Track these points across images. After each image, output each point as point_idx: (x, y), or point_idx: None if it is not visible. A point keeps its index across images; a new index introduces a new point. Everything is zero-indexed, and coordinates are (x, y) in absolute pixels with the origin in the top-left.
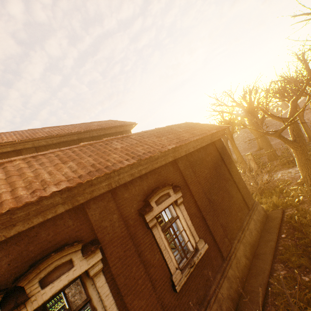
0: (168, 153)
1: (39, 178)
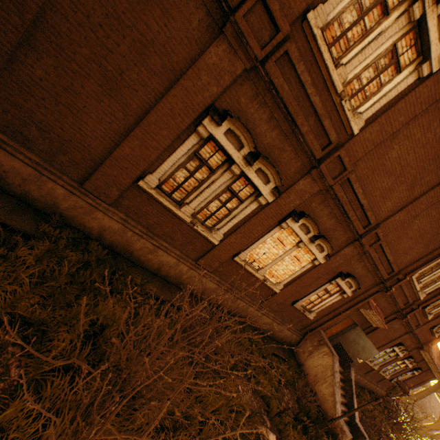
0: (436, 370)
1: (434, 353)
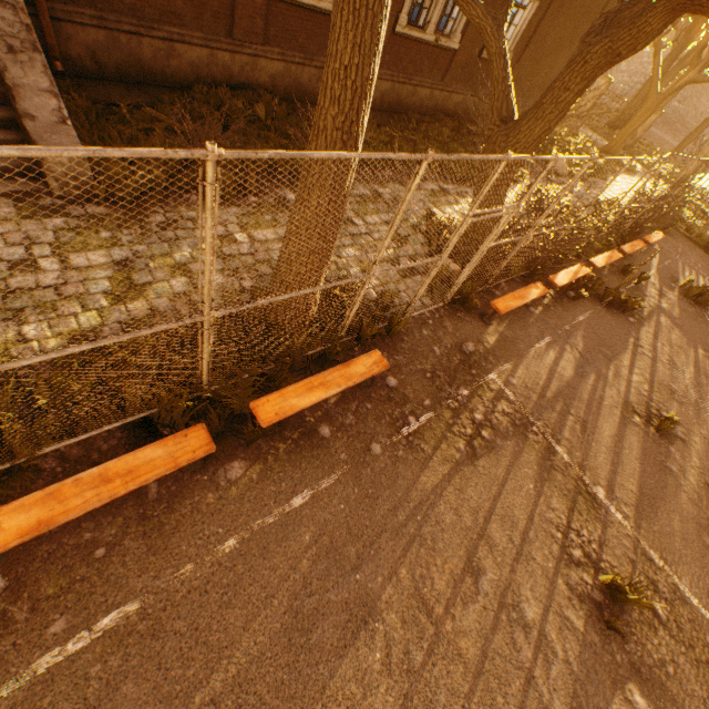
0: None
1: None
